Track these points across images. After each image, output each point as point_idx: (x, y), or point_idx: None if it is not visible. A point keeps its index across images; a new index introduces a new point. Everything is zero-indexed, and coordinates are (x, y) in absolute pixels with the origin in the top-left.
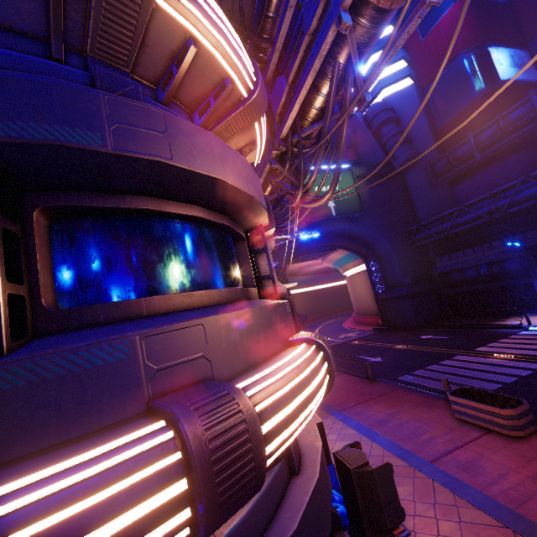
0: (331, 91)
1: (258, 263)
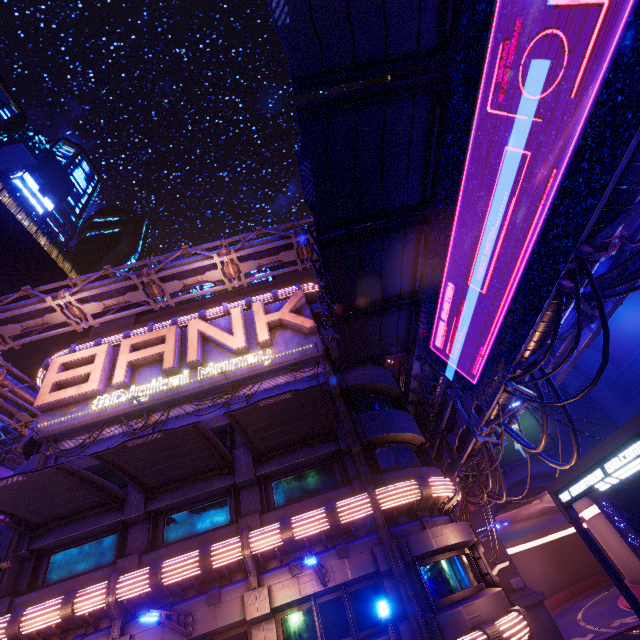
0: (483, 448)
1: (478, 563)
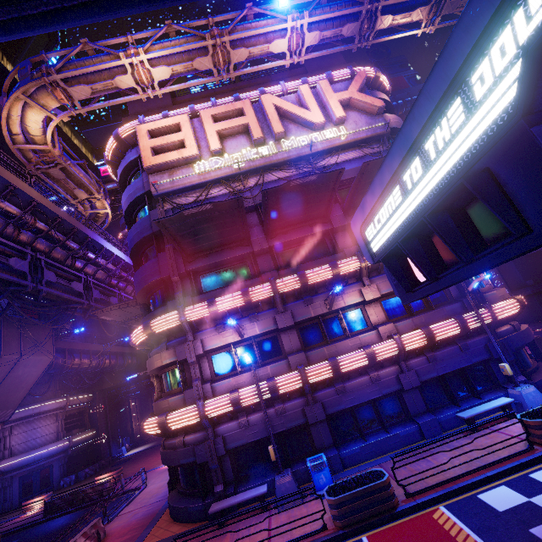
0: None
1: None
